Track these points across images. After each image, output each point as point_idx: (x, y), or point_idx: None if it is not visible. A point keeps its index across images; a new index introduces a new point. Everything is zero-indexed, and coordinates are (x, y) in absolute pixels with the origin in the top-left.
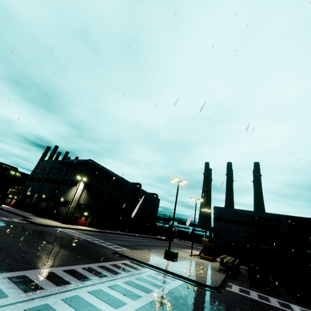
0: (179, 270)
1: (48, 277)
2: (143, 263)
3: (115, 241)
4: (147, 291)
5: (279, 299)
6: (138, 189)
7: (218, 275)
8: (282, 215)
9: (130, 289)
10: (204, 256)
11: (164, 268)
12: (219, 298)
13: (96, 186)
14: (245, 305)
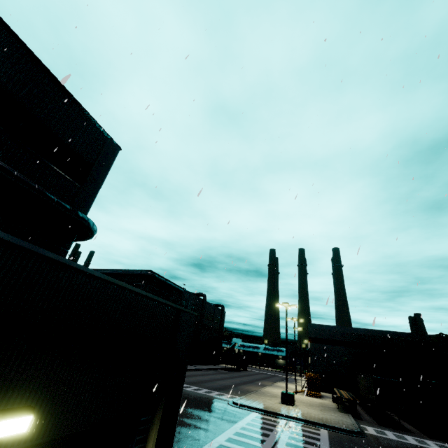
0: (311, 417)
1: (237, 443)
2: (273, 414)
3: (203, 385)
4: (316, 445)
5: (412, 436)
6: (203, 302)
7: (345, 416)
8: (388, 331)
9: (303, 445)
10: (311, 393)
11: (300, 417)
12: (370, 443)
13: None
14: (394, 447)
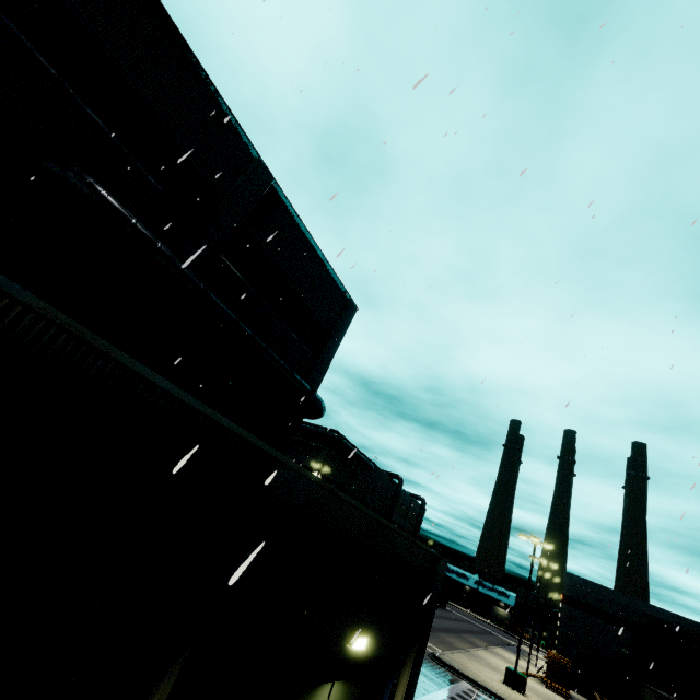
0: None
1: None
2: (492, 694)
3: None
4: None
5: None
6: (397, 488)
7: None
8: None
9: None
10: (553, 685)
11: None
12: None
13: (335, 481)
14: None
